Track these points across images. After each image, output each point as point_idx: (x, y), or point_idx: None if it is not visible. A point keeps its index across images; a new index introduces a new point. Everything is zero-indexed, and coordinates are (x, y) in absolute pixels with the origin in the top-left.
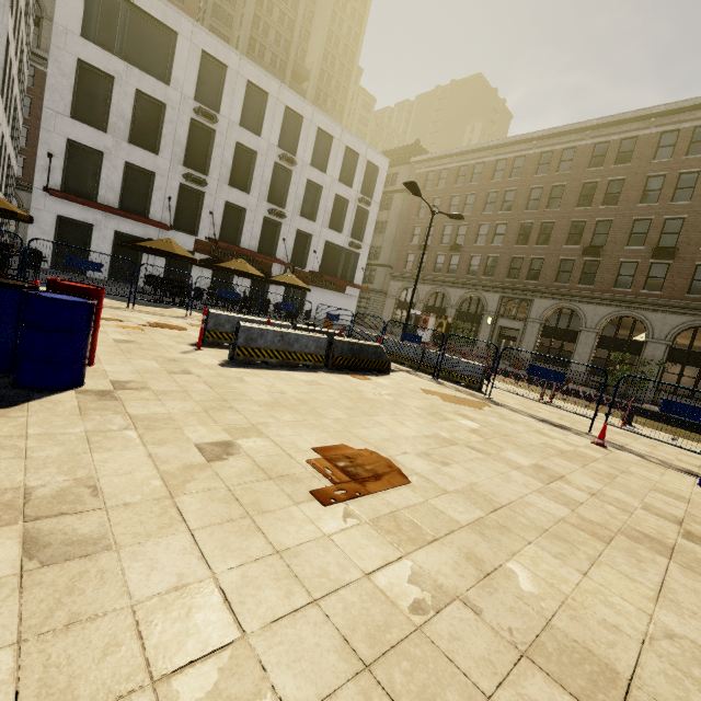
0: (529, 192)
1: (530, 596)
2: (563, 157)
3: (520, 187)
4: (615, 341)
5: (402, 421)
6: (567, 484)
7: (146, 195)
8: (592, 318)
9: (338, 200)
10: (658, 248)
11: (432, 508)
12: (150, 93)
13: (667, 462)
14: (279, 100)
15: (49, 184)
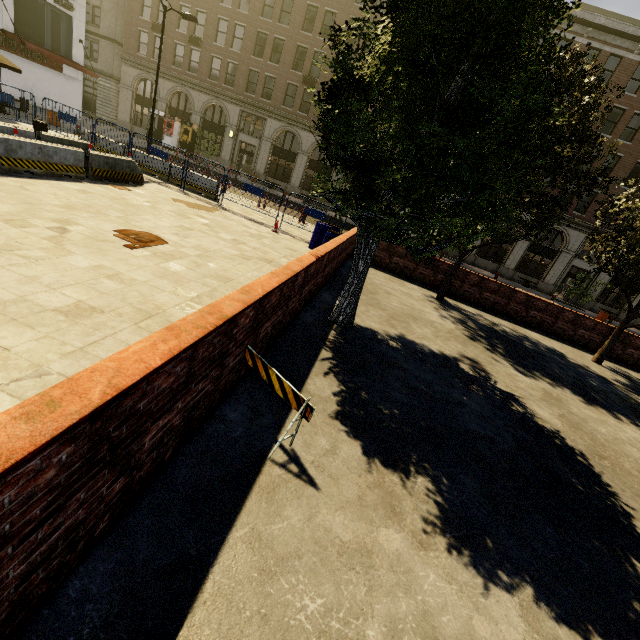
0: None
1: (213, 269)
2: None
3: None
4: (318, 164)
5: (161, 218)
6: (245, 246)
7: None
8: (306, 143)
9: None
10: None
11: (179, 251)
12: None
13: (304, 239)
14: None
15: None
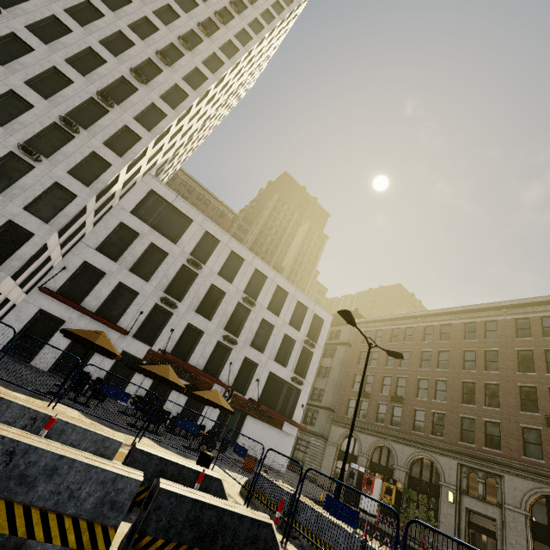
0: (462, 353)
1: None
2: (487, 327)
3: (452, 349)
4: None
5: None
6: None
7: (124, 307)
8: None
9: (287, 339)
10: None
11: None
12: (160, 246)
13: None
14: (252, 264)
15: (50, 286)
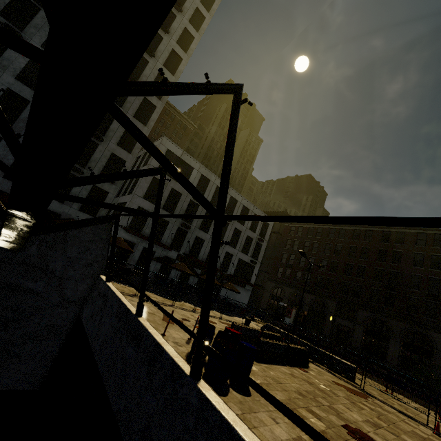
0: (349, 247)
1: None
2: (366, 233)
3: (344, 244)
4: (413, 346)
5: (349, 408)
6: None
7: (162, 231)
8: (396, 328)
9: (248, 238)
10: (428, 293)
11: None
12: (177, 189)
13: None
14: (229, 193)
15: (124, 224)
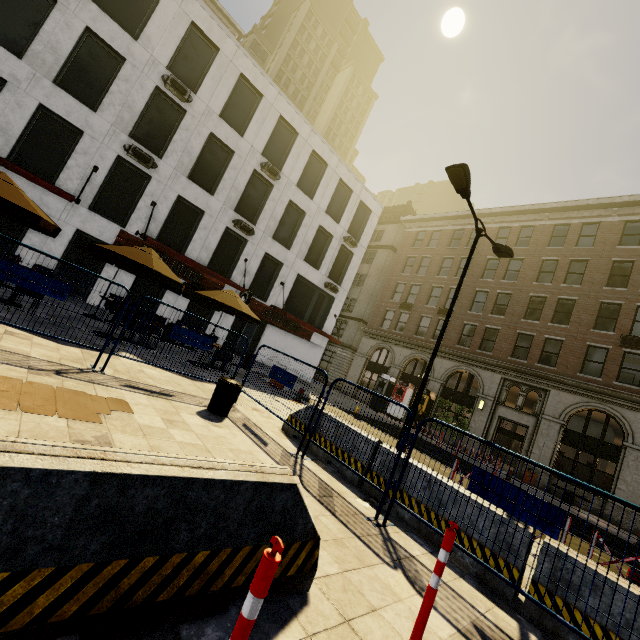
0: (540, 263)
1: None
2: (583, 231)
3: (529, 257)
4: None
5: None
6: None
7: (61, 156)
8: None
9: (321, 234)
10: None
11: None
12: (106, 38)
13: None
14: (275, 106)
15: None
